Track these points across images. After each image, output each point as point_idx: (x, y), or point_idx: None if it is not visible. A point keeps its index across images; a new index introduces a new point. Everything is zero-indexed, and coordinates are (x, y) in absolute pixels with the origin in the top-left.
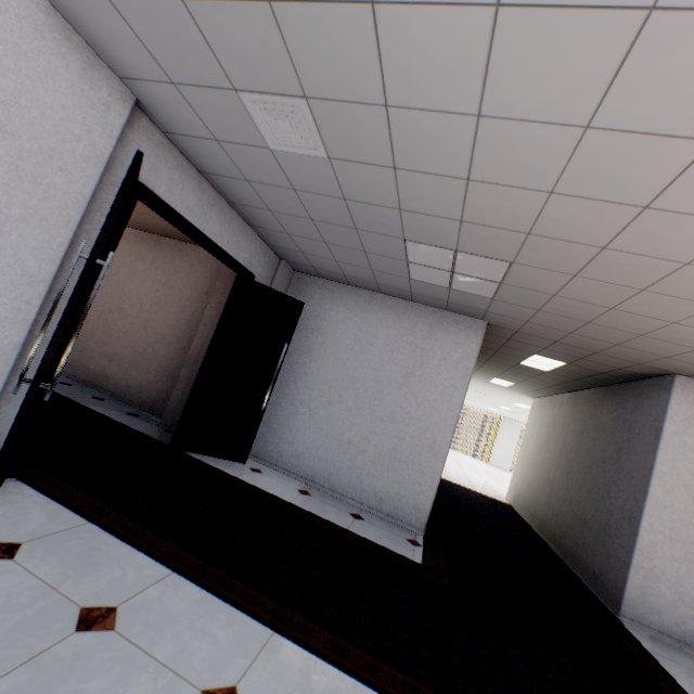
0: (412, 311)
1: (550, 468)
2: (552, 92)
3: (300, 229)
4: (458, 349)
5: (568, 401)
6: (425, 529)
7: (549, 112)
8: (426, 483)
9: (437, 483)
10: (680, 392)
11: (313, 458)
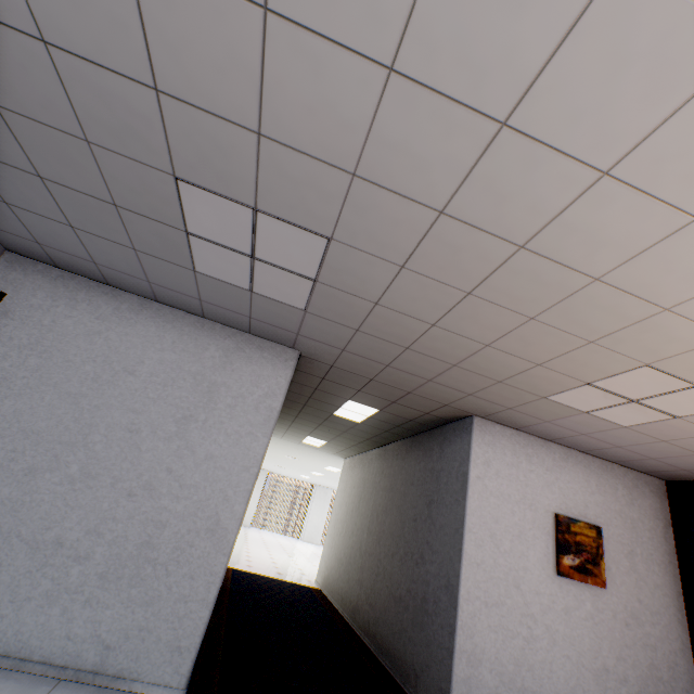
0: (203, 331)
1: (362, 536)
2: None
3: None
4: (262, 384)
5: (378, 457)
6: (191, 682)
7: None
8: (198, 595)
9: (216, 591)
10: (479, 433)
11: None
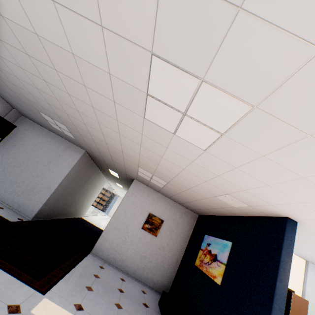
0: (62, 141)
1: None
2: (24, 77)
3: (9, 97)
4: (72, 157)
5: None
6: (36, 220)
7: (28, 82)
8: (41, 201)
9: (45, 201)
10: (134, 184)
11: None
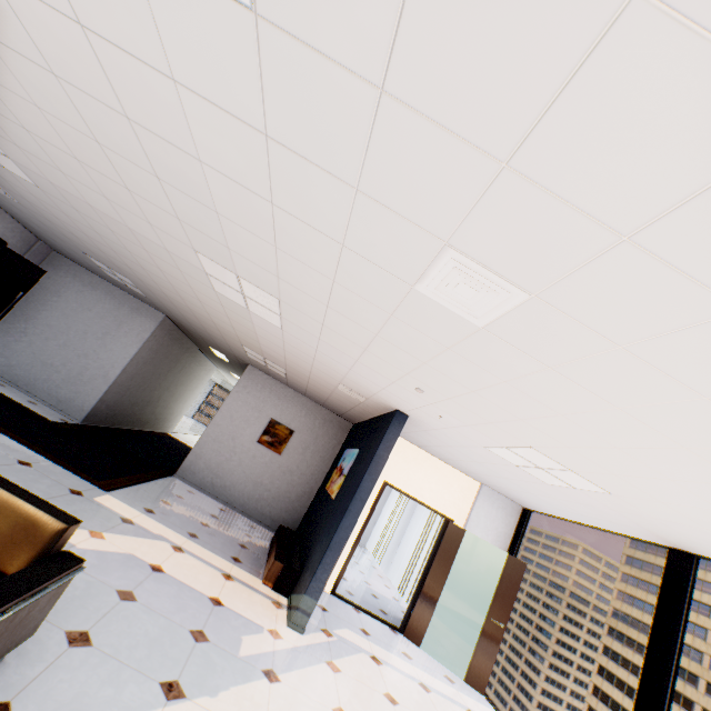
0: (125, 298)
1: None
2: (67, 221)
3: (36, 227)
4: (143, 326)
5: None
6: (88, 425)
7: (72, 226)
8: (94, 396)
9: (101, 396)
10: (248, 373)
11: (22, 370)
